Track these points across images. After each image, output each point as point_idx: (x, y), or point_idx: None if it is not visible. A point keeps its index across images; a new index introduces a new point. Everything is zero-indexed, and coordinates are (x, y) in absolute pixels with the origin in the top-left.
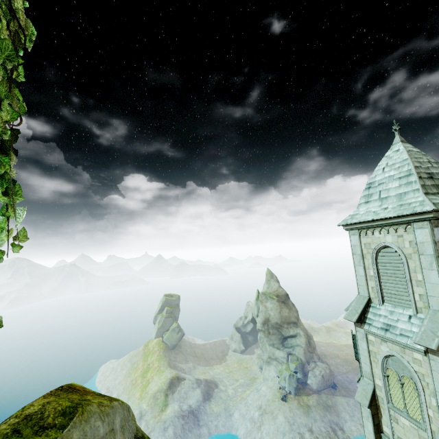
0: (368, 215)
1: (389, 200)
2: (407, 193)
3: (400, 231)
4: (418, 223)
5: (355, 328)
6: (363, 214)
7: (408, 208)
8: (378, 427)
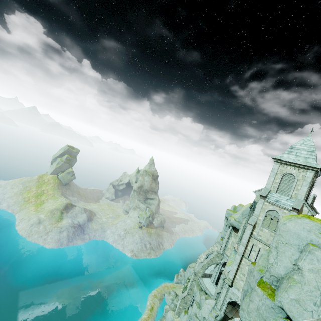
0: (290, 159)
1: (301, 158)
2: (309, 158)
3: (301, 170)
4: (310, 170)
5: (259, 198)
6: (287, 158)
7: (310, 164)
8: (251, 232)
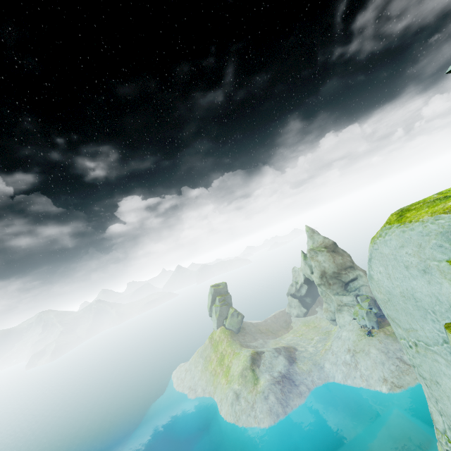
0: None
1: None
2: None
3: None
4: None
5: None
6: None
7: None
8: None
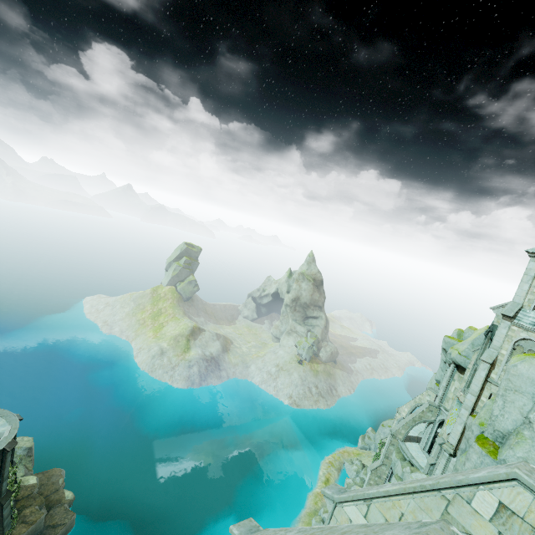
0: None
1: None
2: None
3: None
4: None
5: (502, 320)
6: None
7: None
8: (488, 374)
